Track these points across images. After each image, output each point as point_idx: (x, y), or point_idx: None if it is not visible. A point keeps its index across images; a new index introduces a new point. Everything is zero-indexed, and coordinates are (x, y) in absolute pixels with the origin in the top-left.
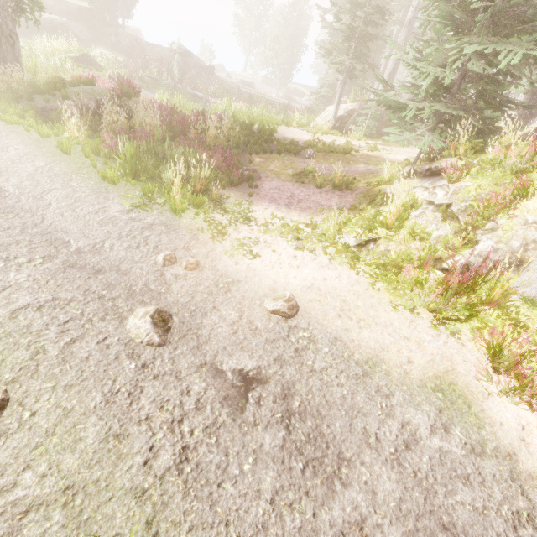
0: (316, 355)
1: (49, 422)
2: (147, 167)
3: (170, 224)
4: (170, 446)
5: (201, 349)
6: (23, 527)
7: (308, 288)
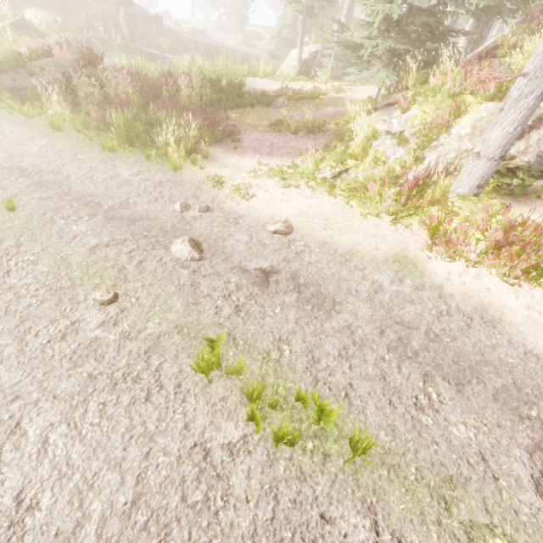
0: (311, 254)
1: (149, 301)
2: (138, 134)
3: (175, 180)
4: (228, 306)
5: (229, 260)
6: (160, 342)
7: (298, 213)
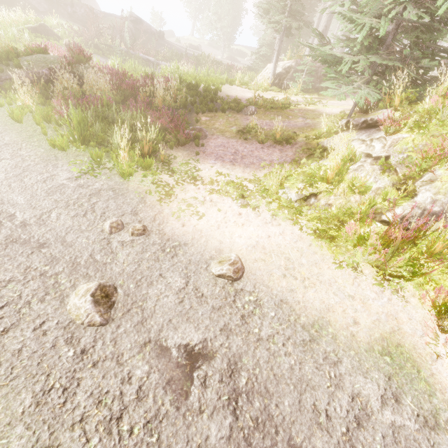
0: (263, 321)
1: None
2: (96, 132)
3: (118, 188)
4: None
5: (146, 324)
6: None
7: (253, 247)
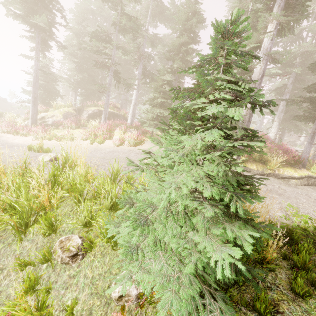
0: None
1: None
2: None
3: None
4: None
5: None
6: None
7: None
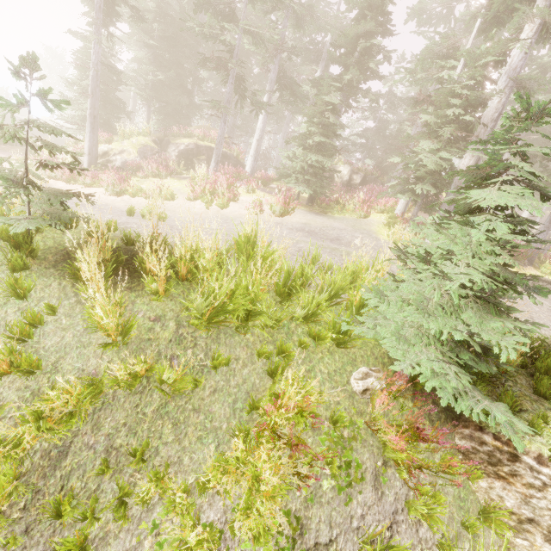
0: None
1: None
2: None
3: None
4: None
5: None
6: None
7: None
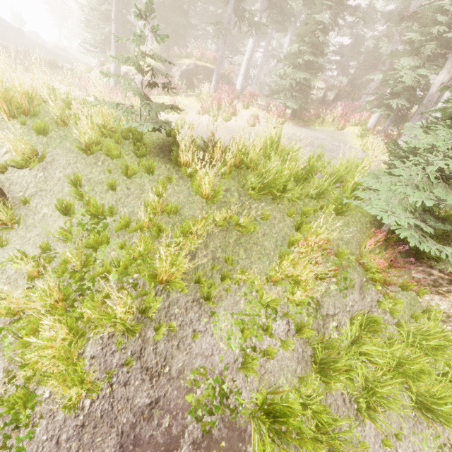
0: None
1: None
2: None
3: None
4: None
5: None
6: None
7: None
